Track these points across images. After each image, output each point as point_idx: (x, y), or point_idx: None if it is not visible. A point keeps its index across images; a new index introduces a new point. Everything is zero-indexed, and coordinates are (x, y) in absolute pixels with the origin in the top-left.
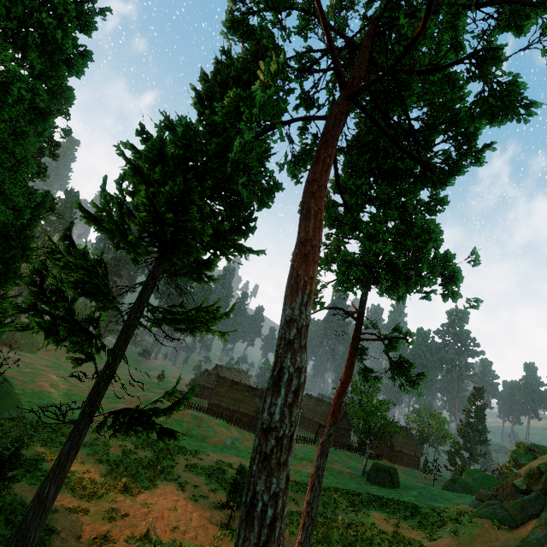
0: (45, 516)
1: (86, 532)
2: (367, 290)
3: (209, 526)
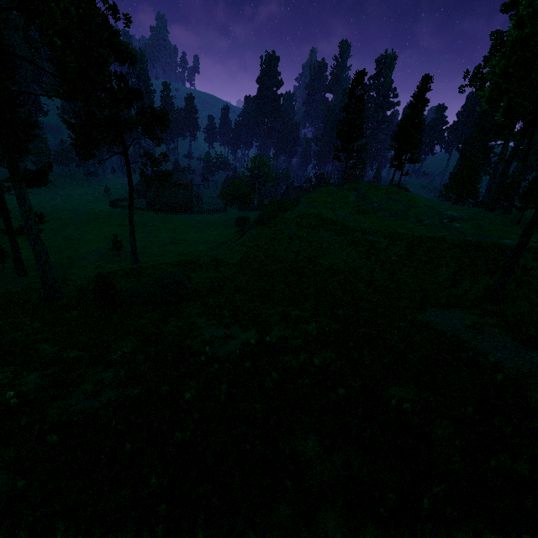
0: (22, 262)
1: (53, 267)
2: (122, 137)
3: (110, 257)
